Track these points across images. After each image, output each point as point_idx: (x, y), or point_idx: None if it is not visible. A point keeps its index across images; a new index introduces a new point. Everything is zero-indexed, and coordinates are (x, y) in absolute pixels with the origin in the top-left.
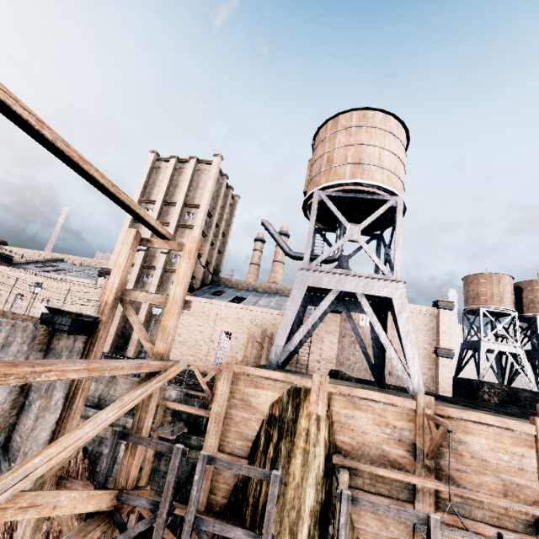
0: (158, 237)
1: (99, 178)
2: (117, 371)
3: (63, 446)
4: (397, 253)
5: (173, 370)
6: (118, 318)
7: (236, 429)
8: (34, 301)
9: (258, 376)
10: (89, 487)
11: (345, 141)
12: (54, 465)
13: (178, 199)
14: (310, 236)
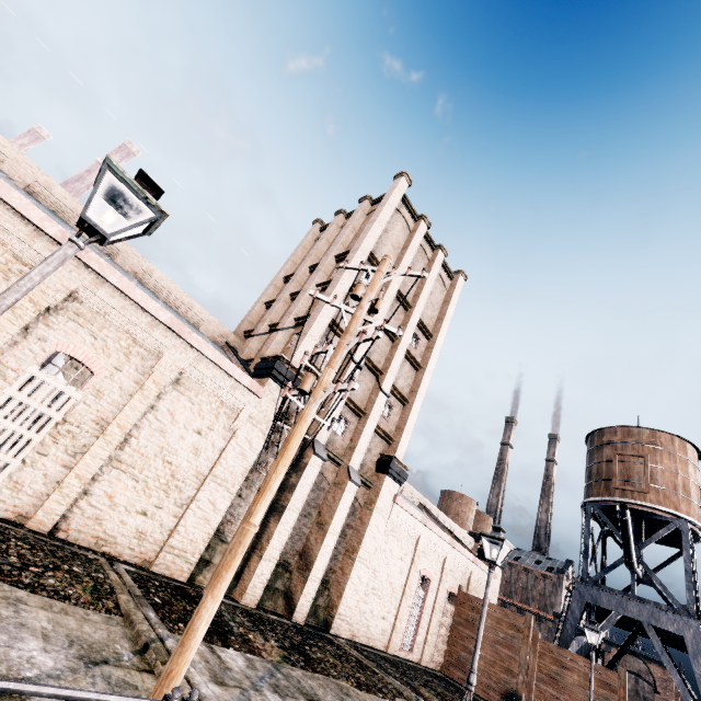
0: None
1: None
2: None
3: None
4: (700, 608)
5: None
6: (295, 515)
7: None
8: (4, 339)
9: None
10: None
11: (695, 478)
12: None
13: (418, 304)
14: (692, 577)
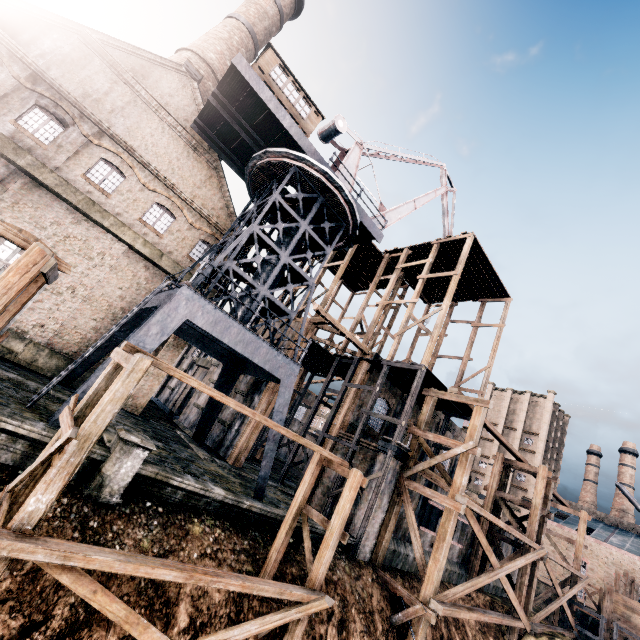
0: (562, 505)
1: (556, 494)
2: (577, 573)
3: (571, 593)
4: None
5: (587, 580)
6: None
7: (621, 634)
8: None
9: (634, 605)
10: (547, 621)
11: None
12: (570, 597)
13: (518, 426)
14: None
